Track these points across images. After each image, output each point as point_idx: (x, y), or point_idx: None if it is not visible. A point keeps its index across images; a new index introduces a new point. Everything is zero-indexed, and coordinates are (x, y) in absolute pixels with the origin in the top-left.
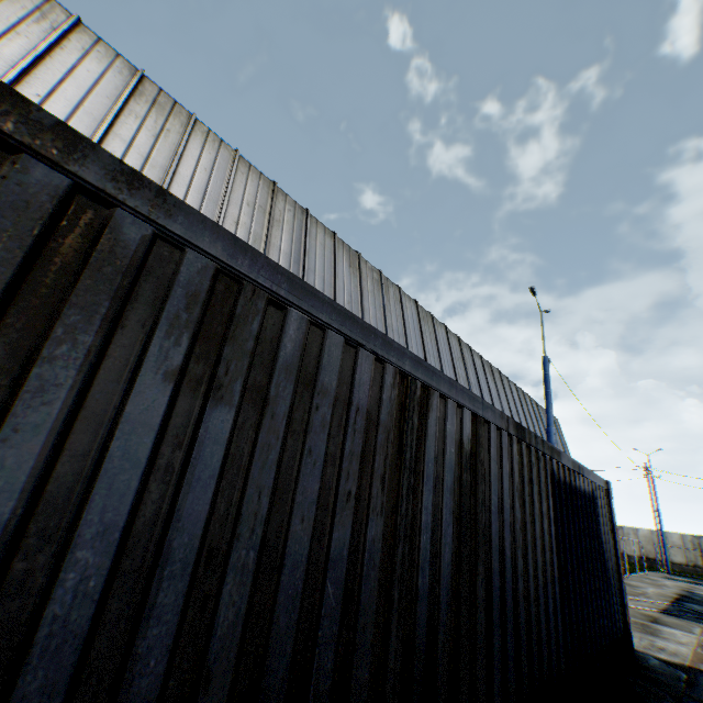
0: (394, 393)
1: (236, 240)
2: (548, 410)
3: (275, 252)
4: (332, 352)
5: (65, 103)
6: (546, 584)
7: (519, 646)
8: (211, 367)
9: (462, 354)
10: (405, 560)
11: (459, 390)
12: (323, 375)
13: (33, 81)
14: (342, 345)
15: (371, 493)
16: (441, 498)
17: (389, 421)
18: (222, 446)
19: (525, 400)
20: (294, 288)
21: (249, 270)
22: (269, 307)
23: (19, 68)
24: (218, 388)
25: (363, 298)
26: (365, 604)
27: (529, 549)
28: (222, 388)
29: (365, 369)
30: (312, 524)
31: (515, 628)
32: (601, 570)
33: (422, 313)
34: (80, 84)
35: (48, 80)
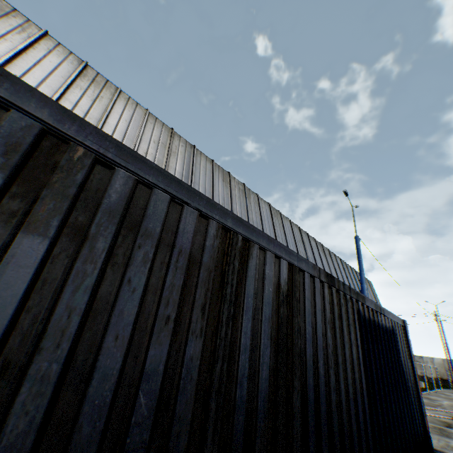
0: (217, 242)
1: (66, 110)
2: (361, 272)
3: (171, 171)
4: (157, 205)
5: (33, 80)
6: (356, 397)
7: (333, 448)
8: (29, 204)
9: (302, 238)
10: (224, 375)
11: (277, 245)
12: (147, 221)
13: (13, 67)
14: (168, 201)
15: (191, 319)
16: (260, 326)
17: (211, 262)
18: (31, 270)
19: (347, 268)
20: (122, 153)
21: (77, 134)
22: (97, 165)
23: (4, 59)
24: (32, 221)
25: (232, 201)
26: (180, 413)
27: (341, 369)
28: (37, 221)
29: (189, 221)
30: (127, 342)
31: (330, 433)
32: (402, 386)
33: (273, 211)
34: (45, 69)
35: (23, 66)
